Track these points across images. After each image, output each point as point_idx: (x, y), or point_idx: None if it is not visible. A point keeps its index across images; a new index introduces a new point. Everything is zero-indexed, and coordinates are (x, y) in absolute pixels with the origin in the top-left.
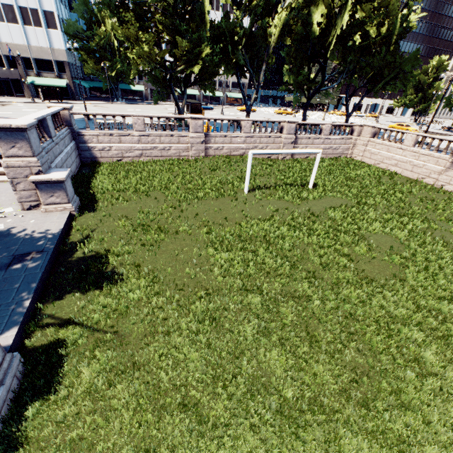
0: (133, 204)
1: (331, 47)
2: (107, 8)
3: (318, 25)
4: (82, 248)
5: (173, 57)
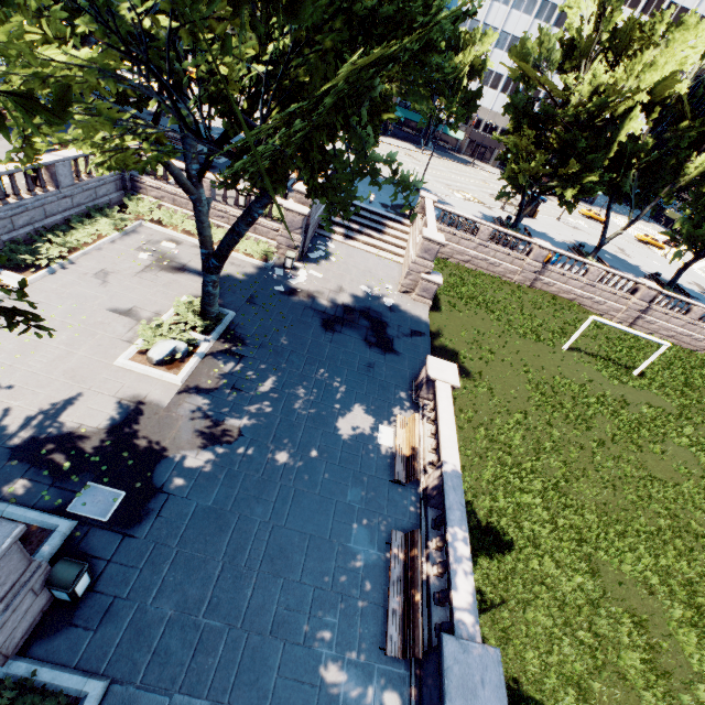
0: (465, 316)
1: None
2: (513, 111)
3: None
4: (440, 341)
5: (548, 165)
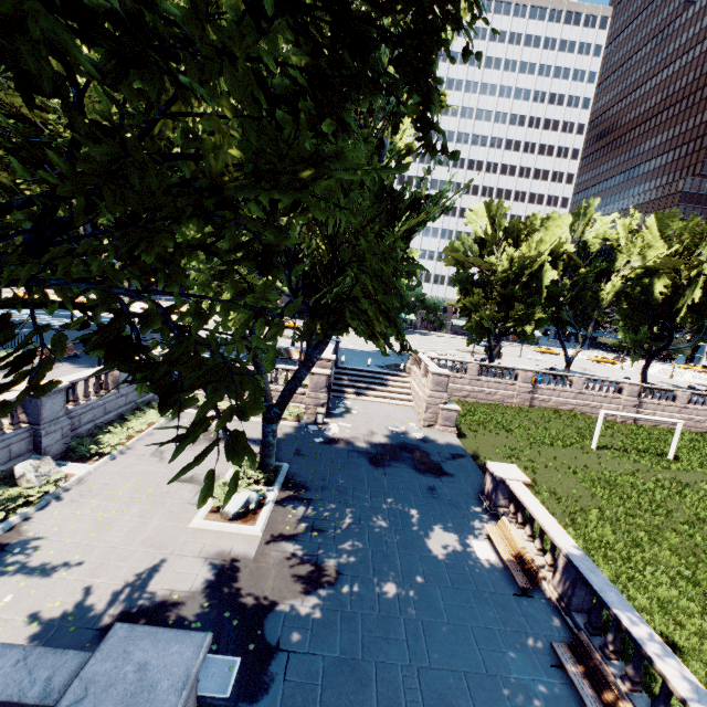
0: (490, 438)
1: (681, 315)
2: (459, 283)
3: (661, 291)
4: (480, 460)
5: (499, 313)
